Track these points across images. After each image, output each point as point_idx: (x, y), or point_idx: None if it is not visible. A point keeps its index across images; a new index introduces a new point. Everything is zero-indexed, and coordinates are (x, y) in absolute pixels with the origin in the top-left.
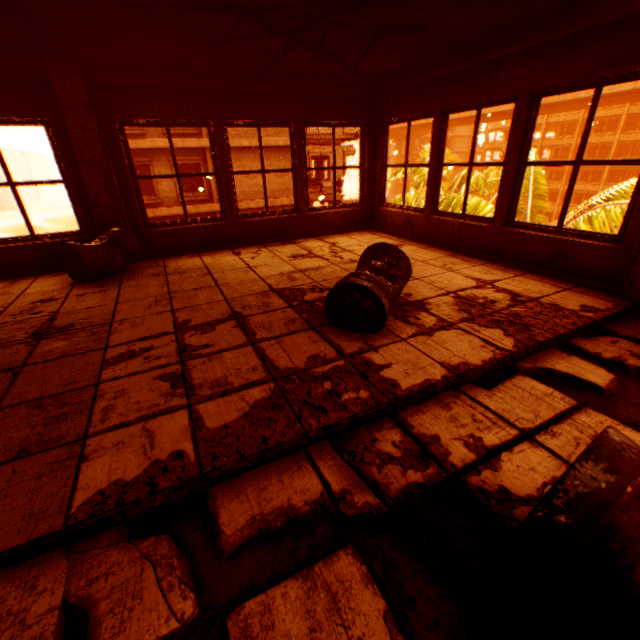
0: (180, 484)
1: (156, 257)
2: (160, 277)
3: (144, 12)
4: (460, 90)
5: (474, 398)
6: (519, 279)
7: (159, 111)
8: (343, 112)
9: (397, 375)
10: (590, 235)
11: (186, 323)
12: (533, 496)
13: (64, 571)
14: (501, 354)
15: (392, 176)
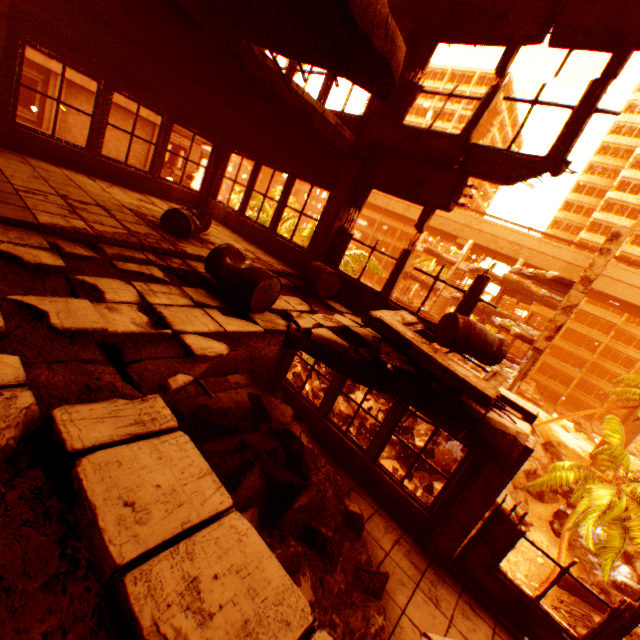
0: (89, 235)
1: (13, 150)
2: (27, 165)
3: (103, 27)
4: (269, 156)
5: None
6: (267, 257)
7: (64, 53)
8: (205, 129)
9: (189, 250)
10: (299, 246)
11: (67, 196)
12: None
13: (41, 236)
14: None
15: (238, 193)
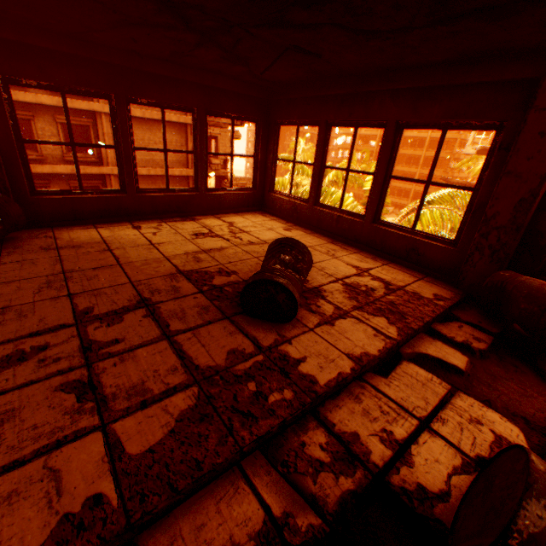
0: (102, 545)
1: (44, 226)
2: (50, 251)
3: None
4: (342, 109)
5: (377, 387)
6: (386, 268)
7: (54, 75)
8: (242, 107)
9: (313, 370)
10: (435, 238)
11: (88, 312)
12: (444, 490)
13: None
14: (391, 343)
15: None
